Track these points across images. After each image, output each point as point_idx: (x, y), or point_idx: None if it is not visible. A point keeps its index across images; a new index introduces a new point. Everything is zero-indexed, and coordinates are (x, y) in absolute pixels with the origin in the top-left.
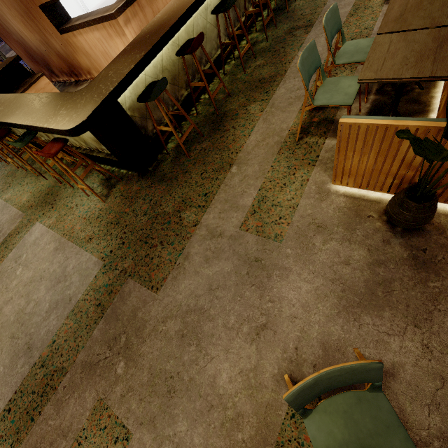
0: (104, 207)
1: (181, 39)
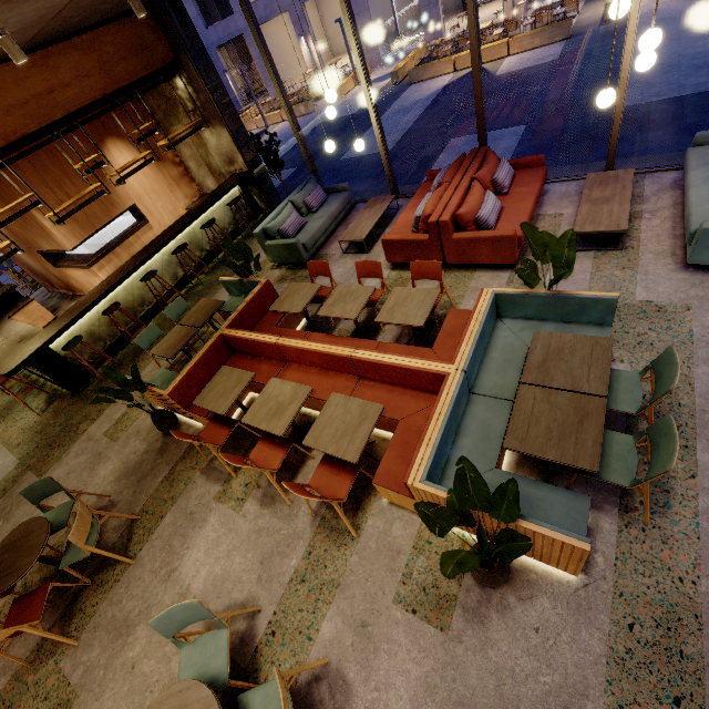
0: (39, 420)
1: (119, 296)
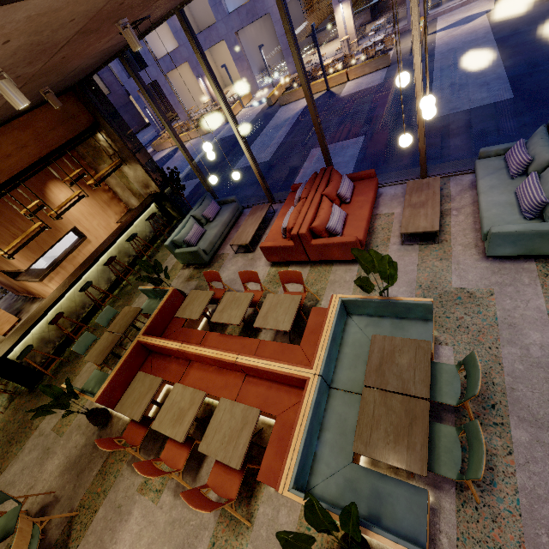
0: (2, 417)
1: (64, 304)
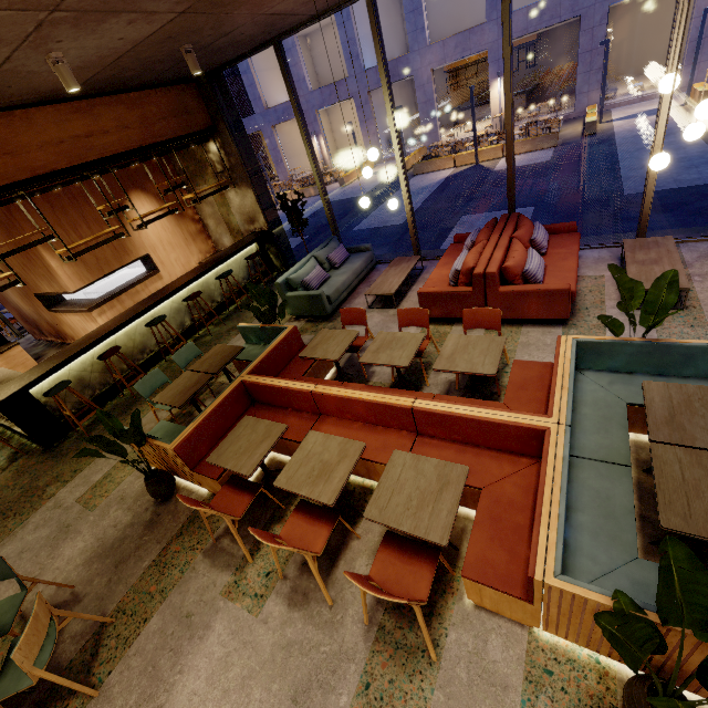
0: None
1: (120, 340)
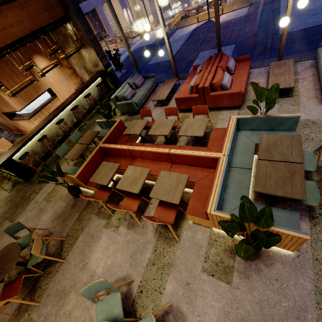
0: (9, 195)
1: (46, 132)
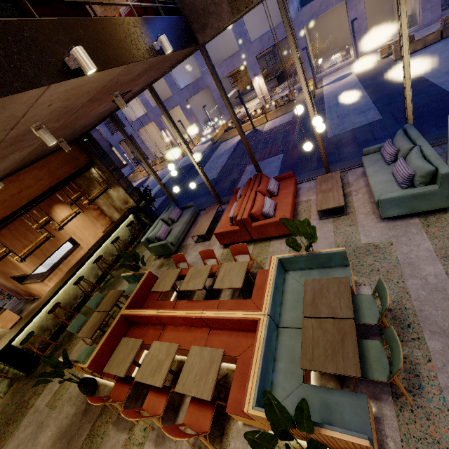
0: (1, 402)
1: (60, 297)
